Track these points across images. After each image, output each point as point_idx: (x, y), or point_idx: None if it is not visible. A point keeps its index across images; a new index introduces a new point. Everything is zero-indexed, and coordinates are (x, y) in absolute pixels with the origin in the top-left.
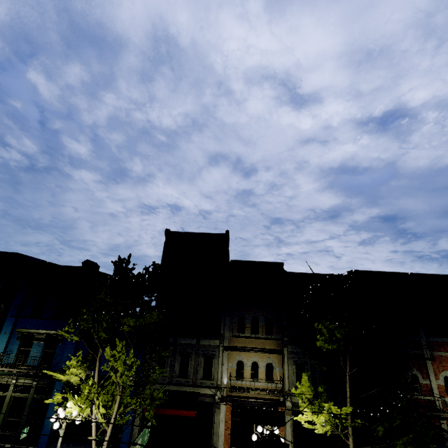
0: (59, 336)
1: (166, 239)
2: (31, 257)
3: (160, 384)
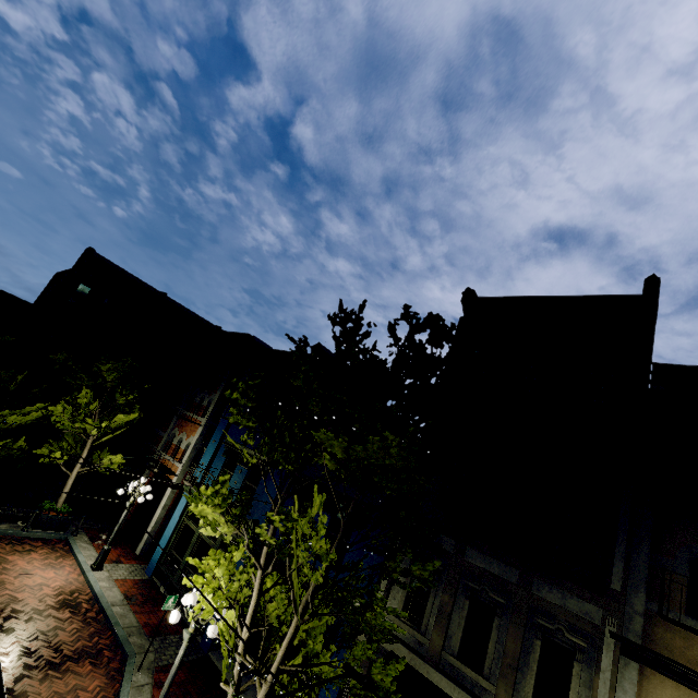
0: (264, 464)
1: (466, 314)
2: (258, 339)
3: (407, 649)
